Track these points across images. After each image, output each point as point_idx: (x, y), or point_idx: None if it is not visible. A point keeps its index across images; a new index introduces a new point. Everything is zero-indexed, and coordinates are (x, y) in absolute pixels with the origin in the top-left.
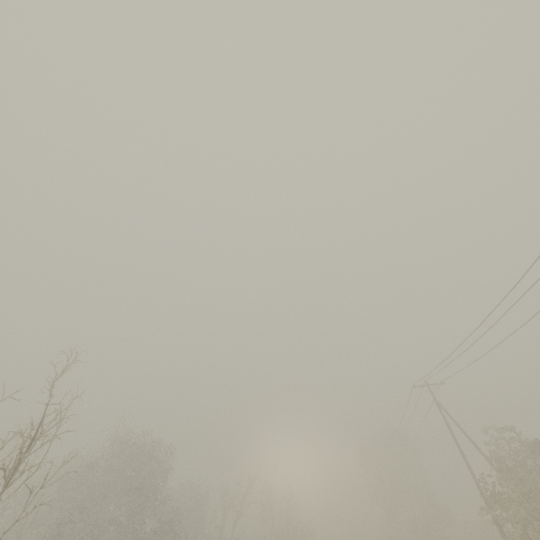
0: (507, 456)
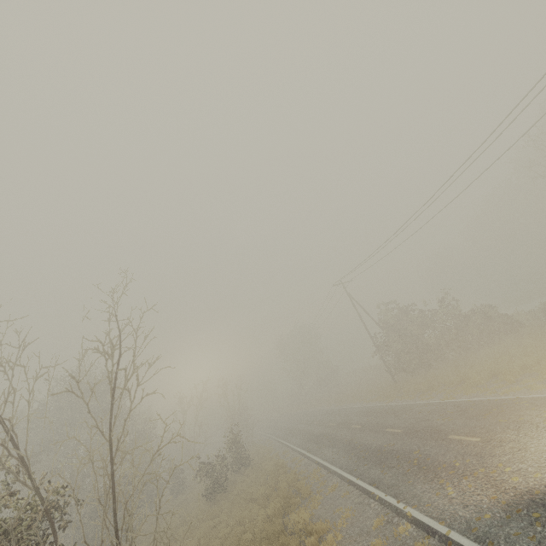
0: (391, 319)
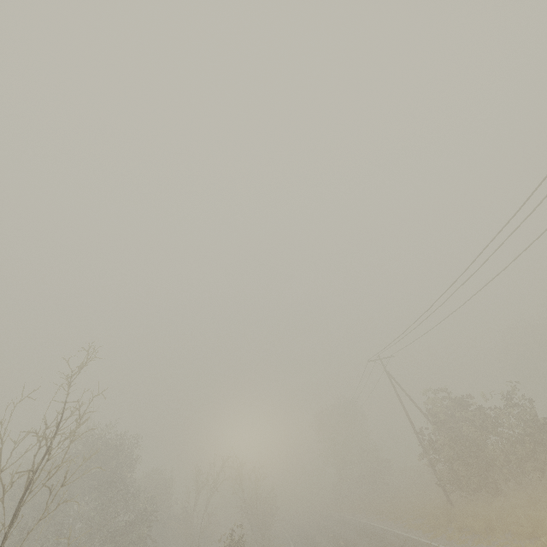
0: (441, 412)
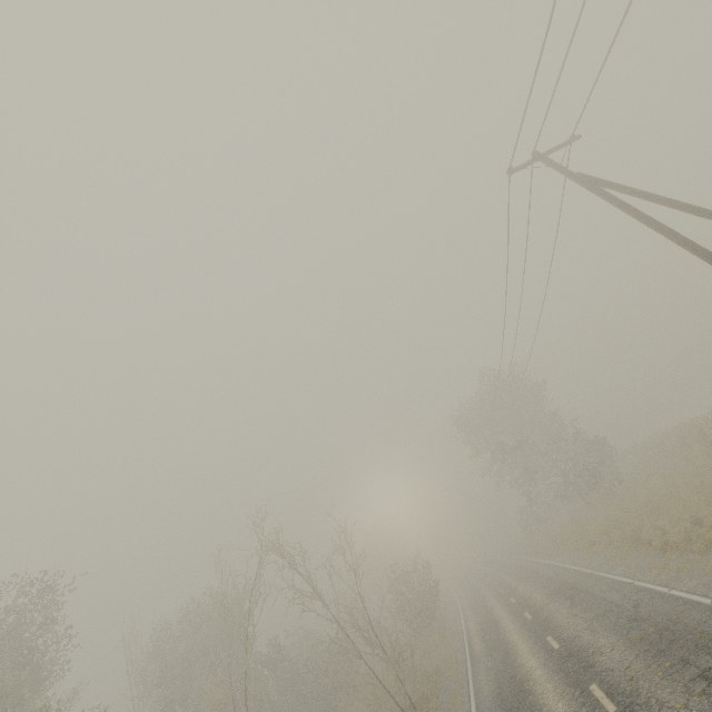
0: None
